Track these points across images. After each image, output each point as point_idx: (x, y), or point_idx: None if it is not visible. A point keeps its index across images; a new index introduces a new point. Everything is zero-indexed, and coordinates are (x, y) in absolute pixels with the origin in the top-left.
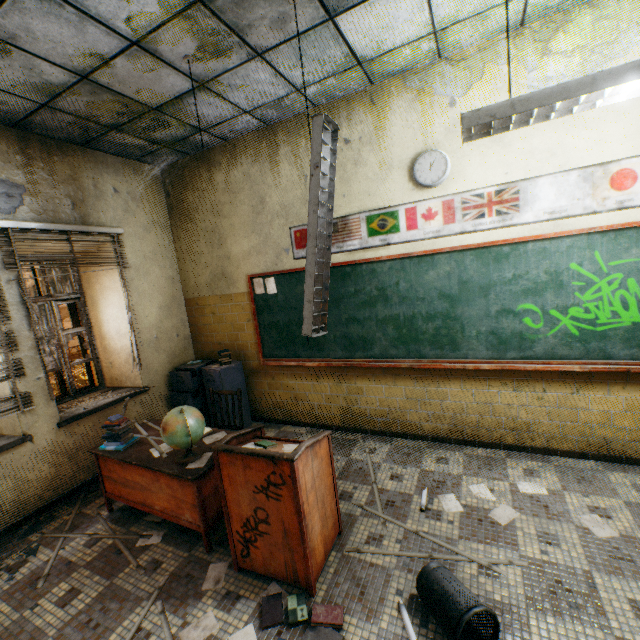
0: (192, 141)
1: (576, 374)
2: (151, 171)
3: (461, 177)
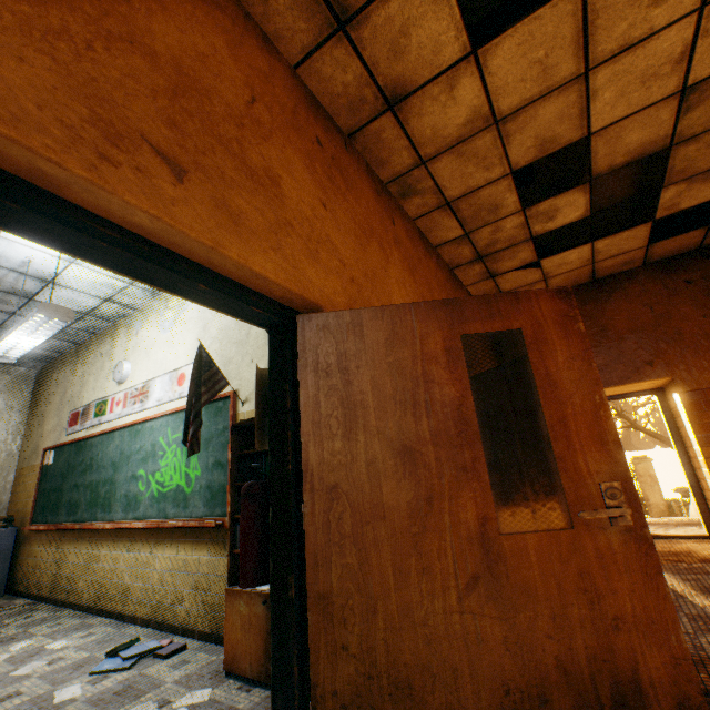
0: (38, 354)
1: (154, 533)
2: (27, 372)
3: (134, 377)
